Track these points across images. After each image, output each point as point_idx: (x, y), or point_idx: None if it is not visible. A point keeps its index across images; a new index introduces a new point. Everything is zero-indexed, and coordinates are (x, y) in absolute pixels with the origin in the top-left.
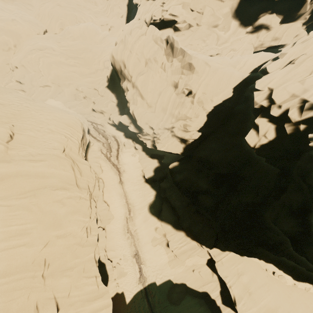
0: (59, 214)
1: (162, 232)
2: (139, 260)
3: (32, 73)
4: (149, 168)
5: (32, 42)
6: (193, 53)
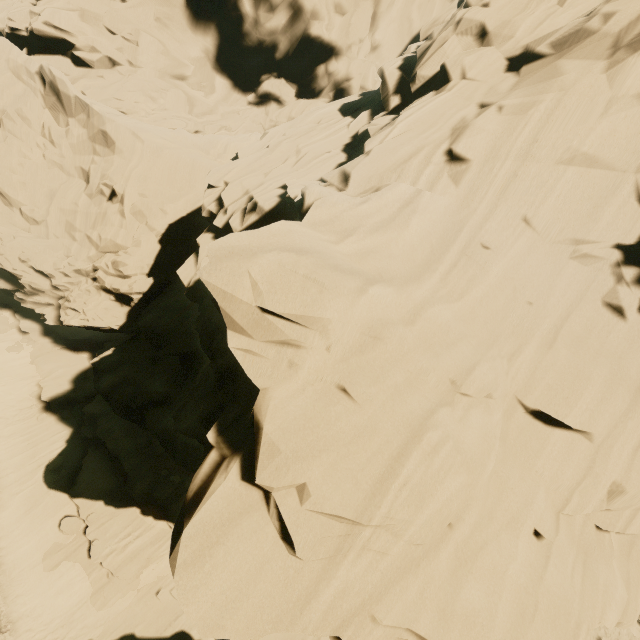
0: None
1: (78, 525)
2: None
3: None
4: (62, 375)
5: None
6: (109, 112)
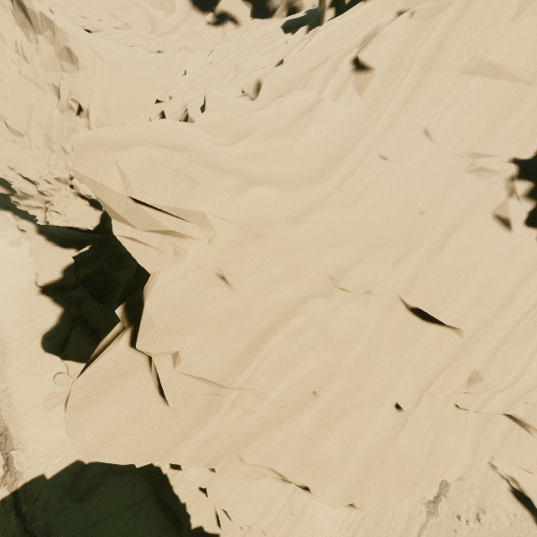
0: None
1: (68, 380)
2: (7, 444)
3: None
4: (54, 266)
5: None
6: (72, 29)
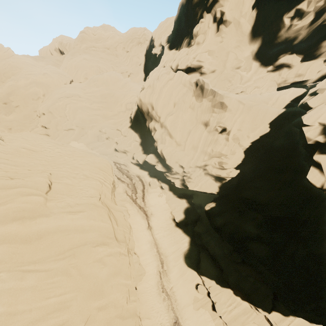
0: (100, 278)
1: (204, 290)
2: None
3: (57, 118)
4: (179, 209)
5: (60, 91)
6: (224, 93)
